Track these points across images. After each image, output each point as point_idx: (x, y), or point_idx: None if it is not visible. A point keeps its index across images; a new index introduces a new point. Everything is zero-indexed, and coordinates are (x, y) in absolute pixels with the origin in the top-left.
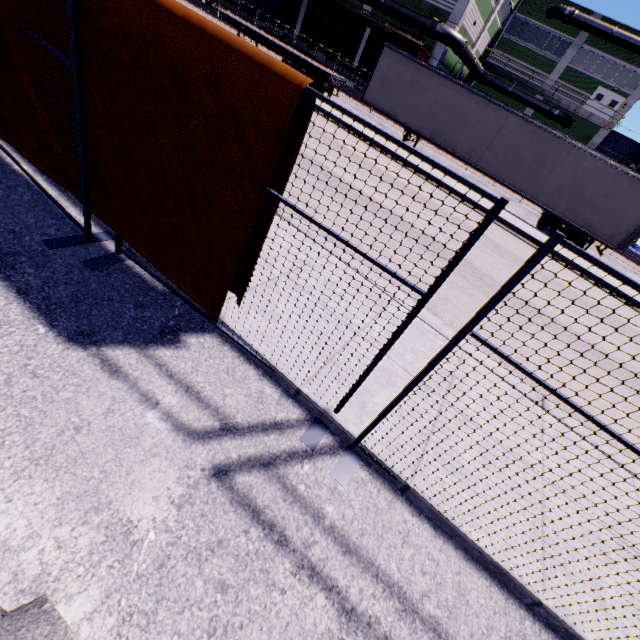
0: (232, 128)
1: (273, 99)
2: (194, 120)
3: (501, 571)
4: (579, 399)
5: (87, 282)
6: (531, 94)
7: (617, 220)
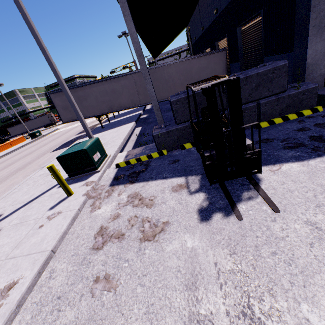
0: None
1: None
2: None
3: None
4: None
5: None
6: None
7: (48, 120)
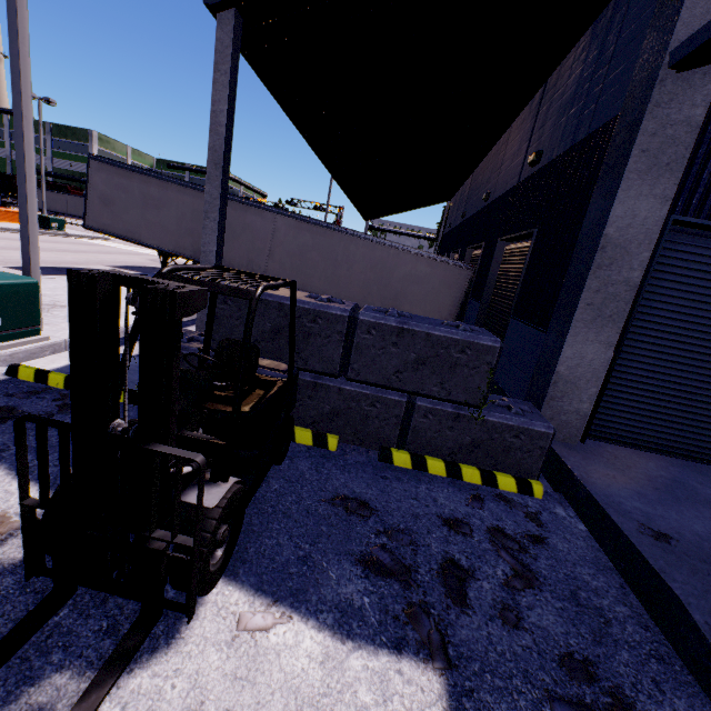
0: None
1: None
2: None
3: None
4: None
5: None
6: None
7: None
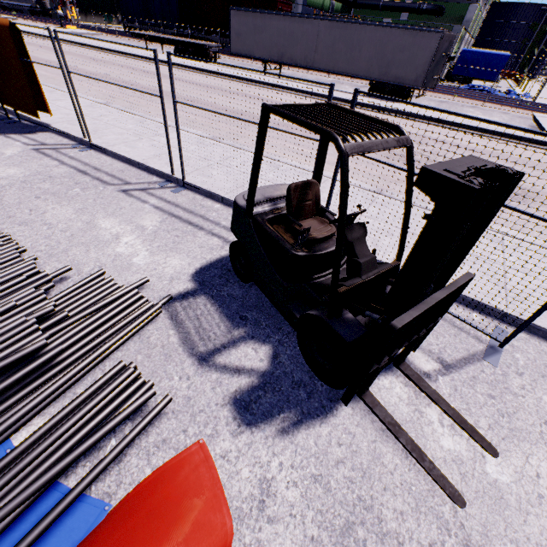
0: (6, 44)
1: (6, 29)
2: (0, 47)
3: (129, 160)
4: (268, 146)
5: (6, 126)
6: (402, 0)
7: (414, 66)
